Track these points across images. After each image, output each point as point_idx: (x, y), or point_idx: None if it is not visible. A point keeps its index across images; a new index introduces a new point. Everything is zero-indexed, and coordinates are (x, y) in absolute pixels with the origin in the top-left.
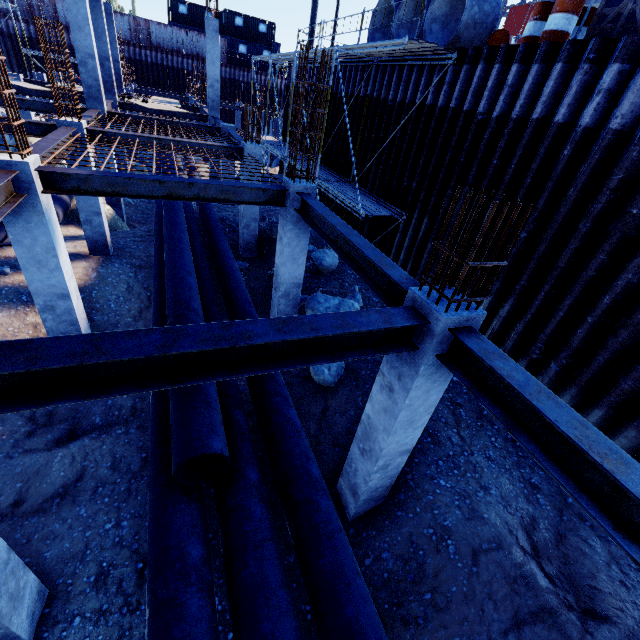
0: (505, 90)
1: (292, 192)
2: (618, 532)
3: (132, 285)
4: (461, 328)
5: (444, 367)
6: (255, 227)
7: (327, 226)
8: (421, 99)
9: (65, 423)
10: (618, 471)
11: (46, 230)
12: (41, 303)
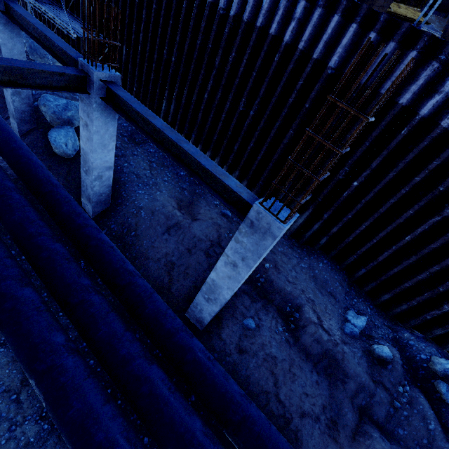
0: None
1: None
2: (155, 142)
3: None
4: (108, 81)
5: (109, 108)
6: None
7: (30, 26)
8: None
9: None
10: (151, 119)
11: None
12: None
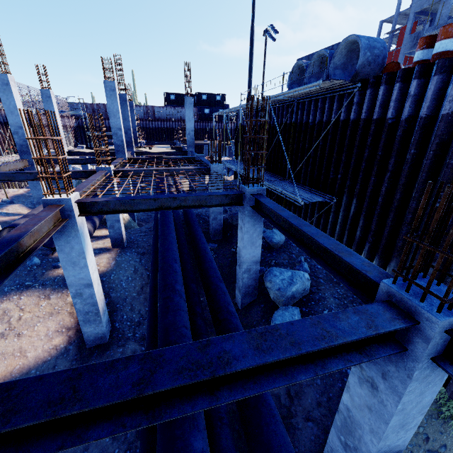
0: (409, 99)
1: (247, 194)
2: None
3: (137, 268)
4: None
5: (439, 368)
6: (220, 218)
7: (279, 218)
8: (335, 117)
9: None
10: None
11: (79, 240)
12: (73, 291)
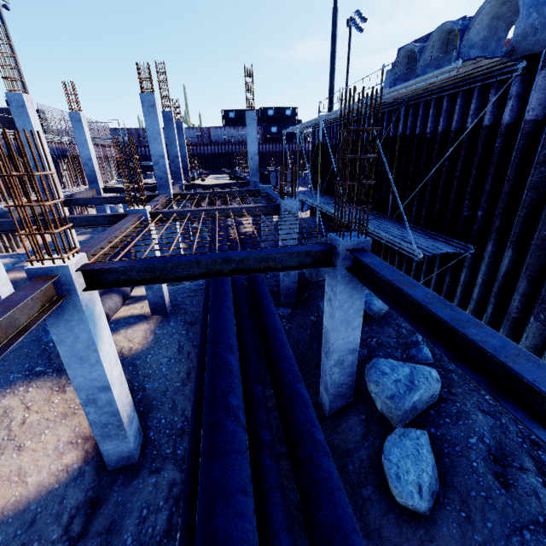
0: None
1: (342, 250)
2: None
3: (183, 344)
4: None
5: None
6: (295, 273)
7: (403, 297)
8: (474, 122)
9: (98, 539)
10: None
11: (86, 327)
12: (84, 397)
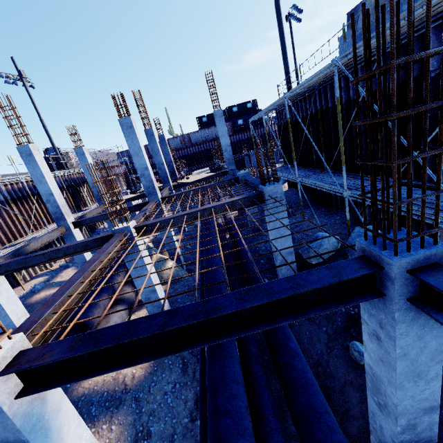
0: None
1: (397, 272)
2: None
3: (186, 361)
4: None
5: None
6: (291, 260)
7: None
8: None
9: None
10: None
11: None
12: None
